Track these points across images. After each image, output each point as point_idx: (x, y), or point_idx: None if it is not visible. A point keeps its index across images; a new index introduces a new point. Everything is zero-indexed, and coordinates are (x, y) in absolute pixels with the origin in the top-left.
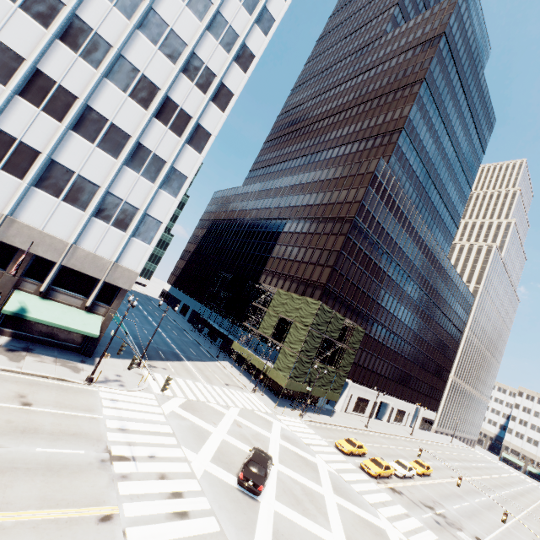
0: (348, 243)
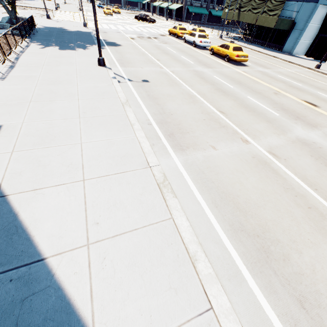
0: None
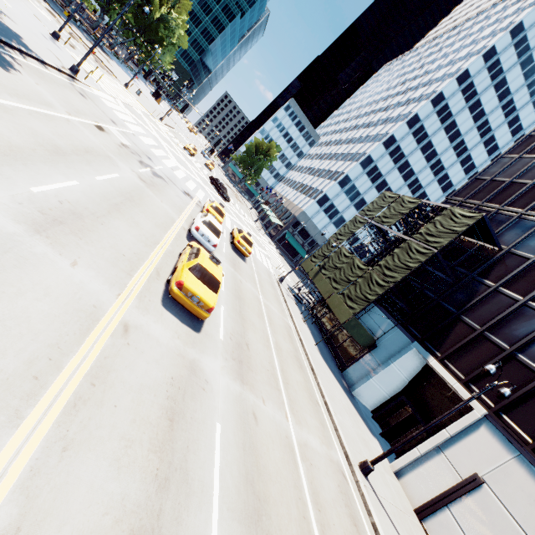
0: (529, 142)
